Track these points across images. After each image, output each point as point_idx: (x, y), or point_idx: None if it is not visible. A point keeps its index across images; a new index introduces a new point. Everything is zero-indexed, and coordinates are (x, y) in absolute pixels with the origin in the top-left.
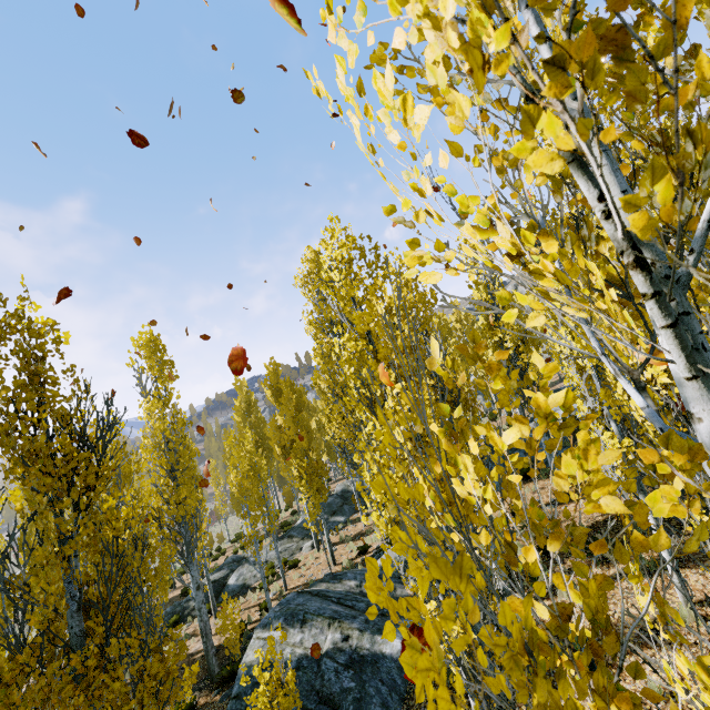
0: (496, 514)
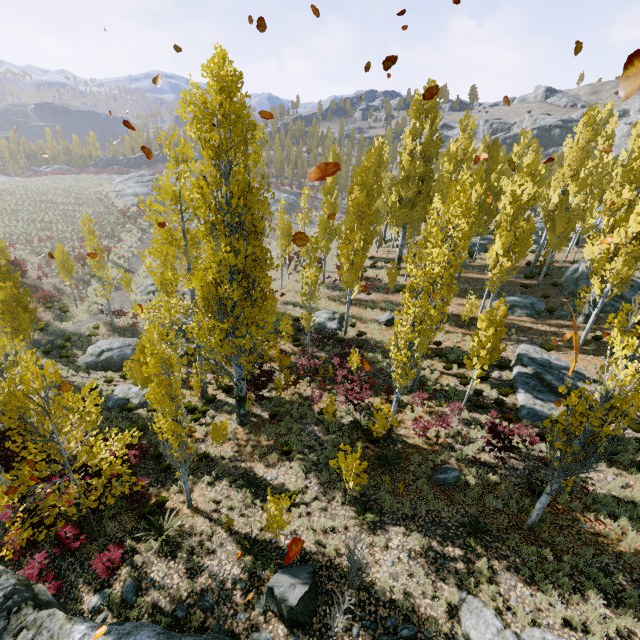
0: None
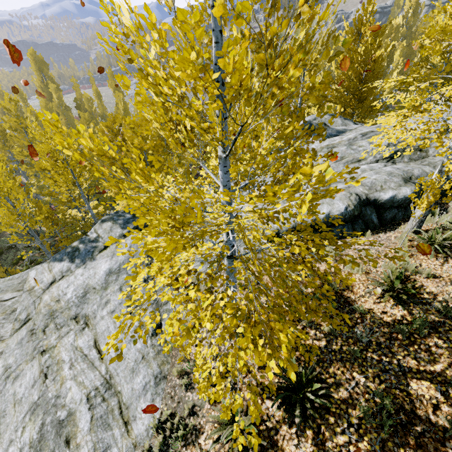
0: None
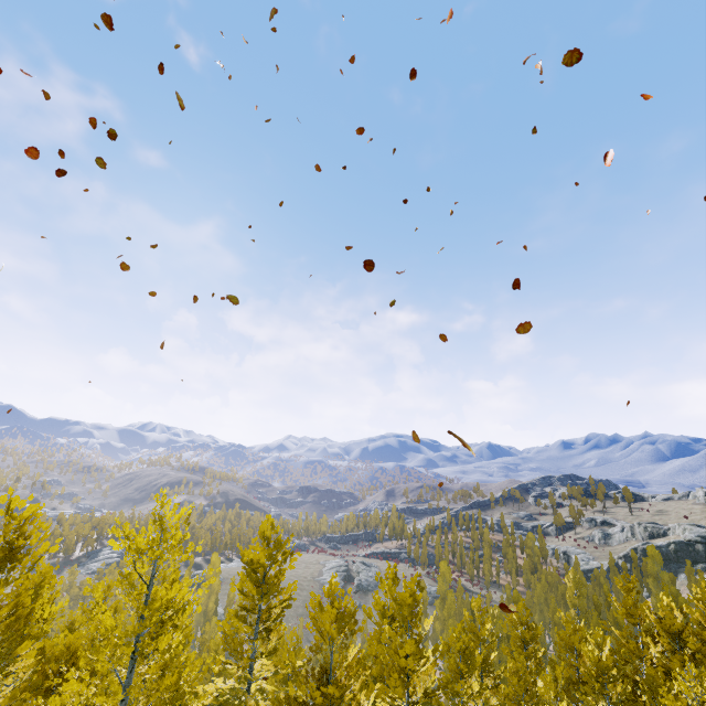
0: None
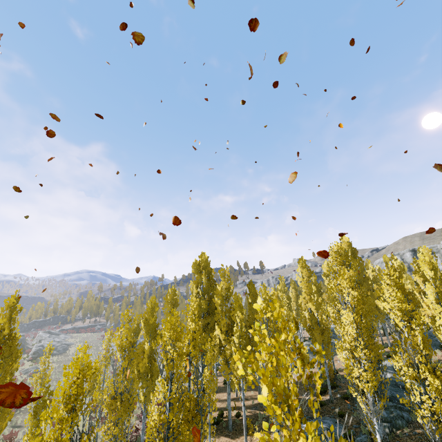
0: (433, 358)
